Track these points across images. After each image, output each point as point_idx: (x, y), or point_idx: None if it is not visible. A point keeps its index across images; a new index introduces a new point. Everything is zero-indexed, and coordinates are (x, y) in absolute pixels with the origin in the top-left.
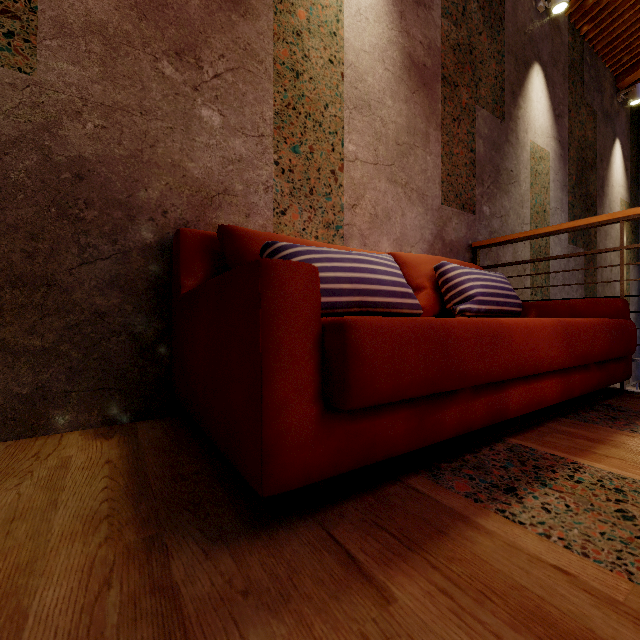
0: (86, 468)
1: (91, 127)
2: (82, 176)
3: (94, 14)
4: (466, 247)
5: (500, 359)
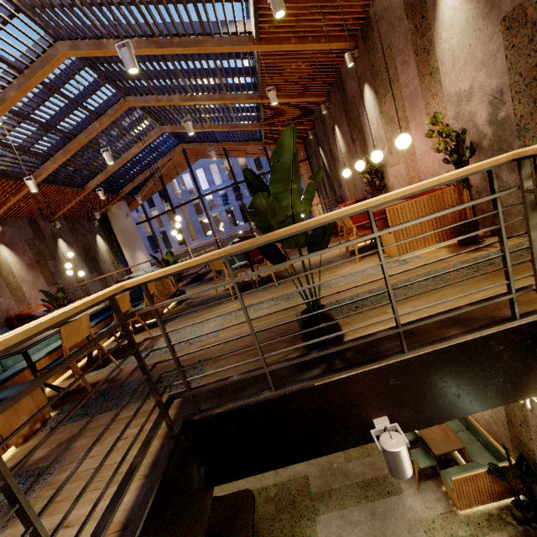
0: None
1: None
2: None
3: None
4: None
5: None
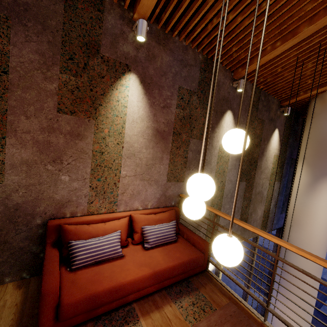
0: (10, 307)
1: (21, 193)
2: (17, 209)
3: (24, 158)
4: (177, 195)
5: (119, 294)
